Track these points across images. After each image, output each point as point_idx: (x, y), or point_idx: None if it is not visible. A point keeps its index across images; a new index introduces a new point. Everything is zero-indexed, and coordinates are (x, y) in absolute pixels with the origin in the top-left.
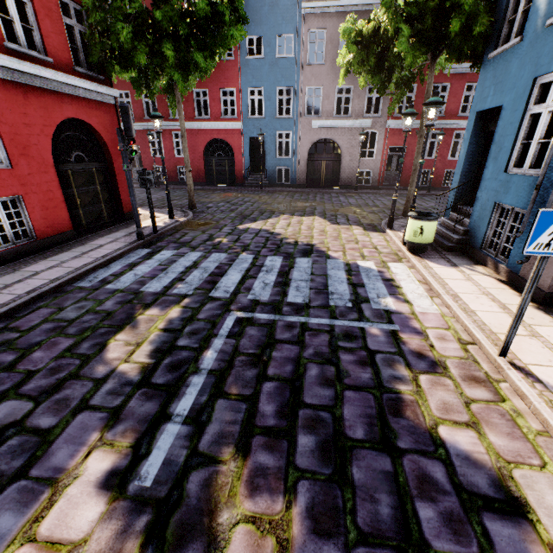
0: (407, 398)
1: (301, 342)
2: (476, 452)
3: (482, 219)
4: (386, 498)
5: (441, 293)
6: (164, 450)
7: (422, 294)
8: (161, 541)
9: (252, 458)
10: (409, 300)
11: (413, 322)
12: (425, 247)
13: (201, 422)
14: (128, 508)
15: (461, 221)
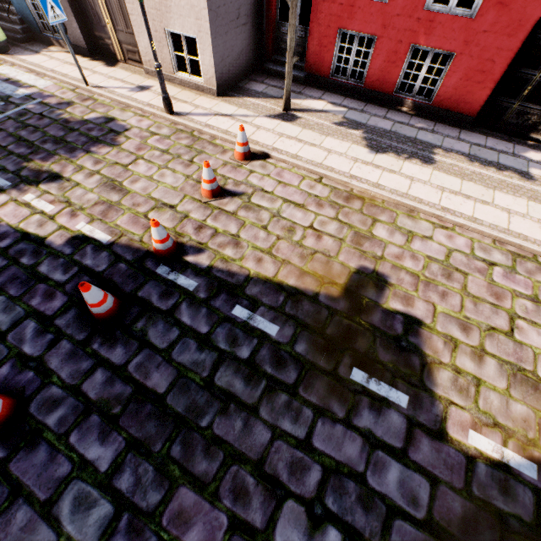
0: (69, 118)
1: (2, 130)
2: (98, 116)
3: (22, 5)
4: (83, 138)
5: (45, 72)
6: (1, 180)
7: (36, 78)
8: (34, 182)
9: (36, 159)
10: (33, 85)
11: (46, 94)
12: (6, 45)
13: (2, 169)
14: (13, 189)
15: (10, 11)
